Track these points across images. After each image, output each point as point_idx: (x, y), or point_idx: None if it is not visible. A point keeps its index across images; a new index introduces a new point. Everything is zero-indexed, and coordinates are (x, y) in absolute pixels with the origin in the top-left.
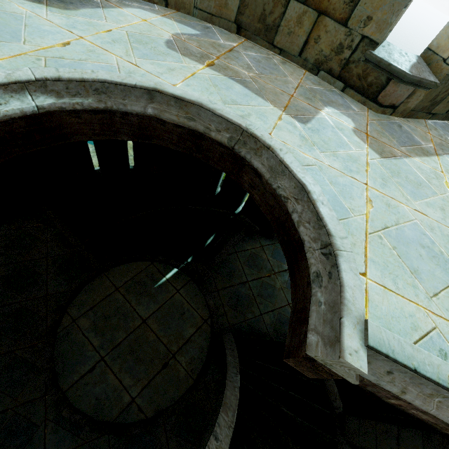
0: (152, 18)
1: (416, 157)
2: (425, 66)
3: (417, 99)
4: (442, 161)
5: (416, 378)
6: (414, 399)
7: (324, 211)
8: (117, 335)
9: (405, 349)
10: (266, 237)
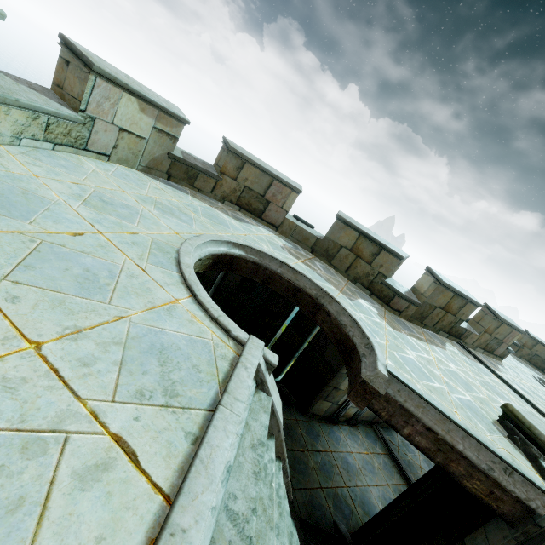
0: (272, 234)
1: (414, 338)
2: (413, 295)
3: (412, 311)
4: (430, 346)
5: (410, 394)
6: (411, 405)
7: (365, 331)
8: None
9: (404, 378)
10: (302, 412)
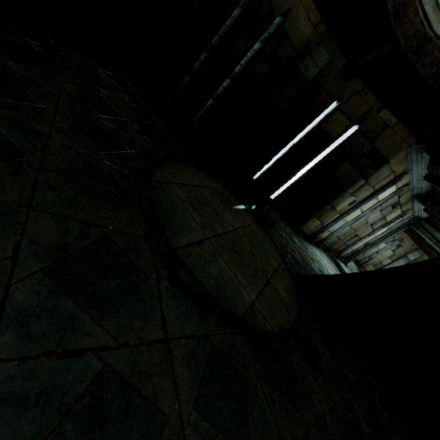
0: None
1: None
2: None
3: None
4: None
5: None
6: None
7: None
8: (215, 225)
9: None
10: (293, 227)
